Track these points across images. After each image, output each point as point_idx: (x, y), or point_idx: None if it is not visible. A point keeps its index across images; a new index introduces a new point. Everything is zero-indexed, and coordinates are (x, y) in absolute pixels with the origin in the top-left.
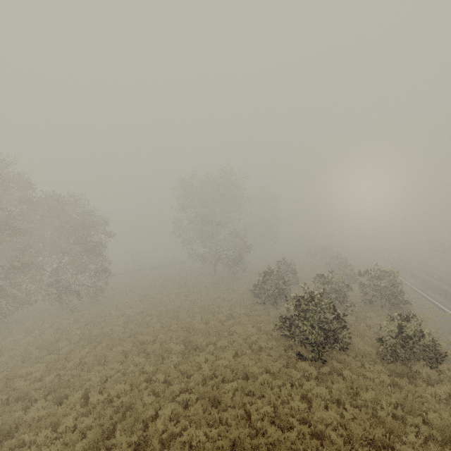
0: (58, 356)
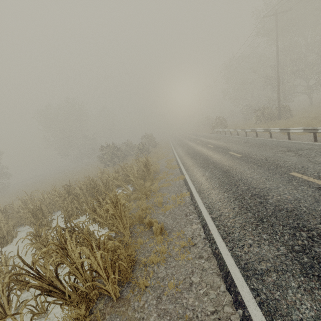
0: None
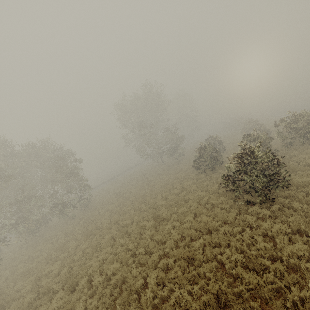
0: (68, 253)
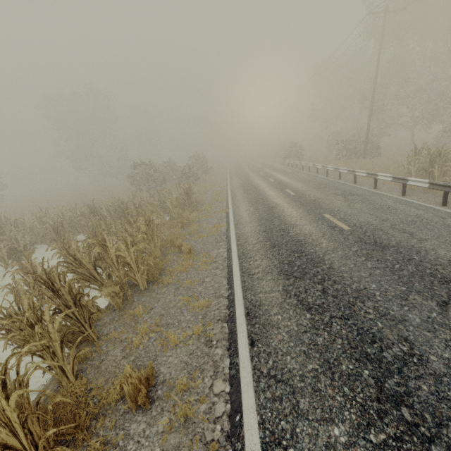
0: None
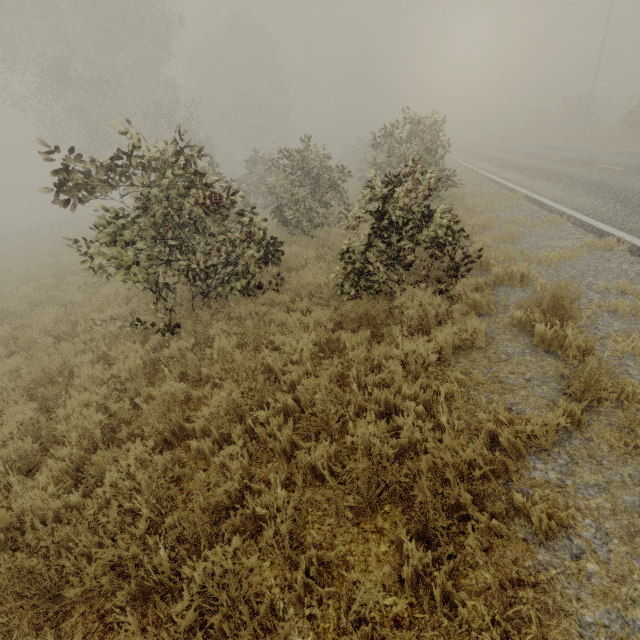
0: None
